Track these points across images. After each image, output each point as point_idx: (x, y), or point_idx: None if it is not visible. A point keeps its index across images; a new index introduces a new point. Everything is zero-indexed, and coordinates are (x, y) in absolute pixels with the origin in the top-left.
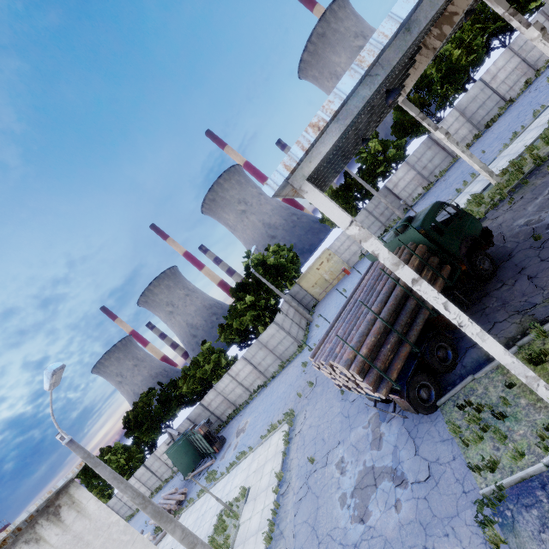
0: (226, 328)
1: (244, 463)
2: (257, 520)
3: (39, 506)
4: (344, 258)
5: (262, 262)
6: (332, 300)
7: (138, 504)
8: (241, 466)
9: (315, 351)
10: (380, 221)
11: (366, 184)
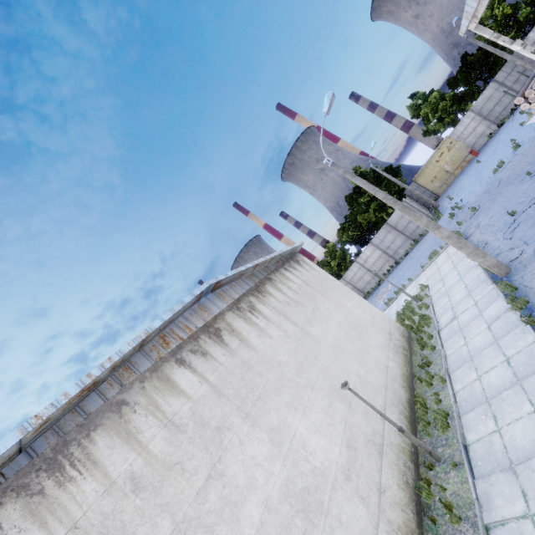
0: (347, 227)
1: (406, 290)
2: (455, 278)
3: (288, 252)
4: (468, 143)
5: (373, 170)
6: (461, 180)
7: (390, 199)
8: (402, 294)
9: (522, 92)
10: (514, 90)
11: (497, 49)
